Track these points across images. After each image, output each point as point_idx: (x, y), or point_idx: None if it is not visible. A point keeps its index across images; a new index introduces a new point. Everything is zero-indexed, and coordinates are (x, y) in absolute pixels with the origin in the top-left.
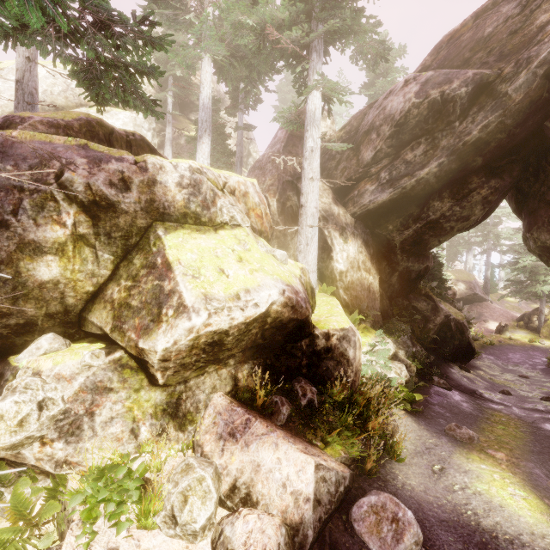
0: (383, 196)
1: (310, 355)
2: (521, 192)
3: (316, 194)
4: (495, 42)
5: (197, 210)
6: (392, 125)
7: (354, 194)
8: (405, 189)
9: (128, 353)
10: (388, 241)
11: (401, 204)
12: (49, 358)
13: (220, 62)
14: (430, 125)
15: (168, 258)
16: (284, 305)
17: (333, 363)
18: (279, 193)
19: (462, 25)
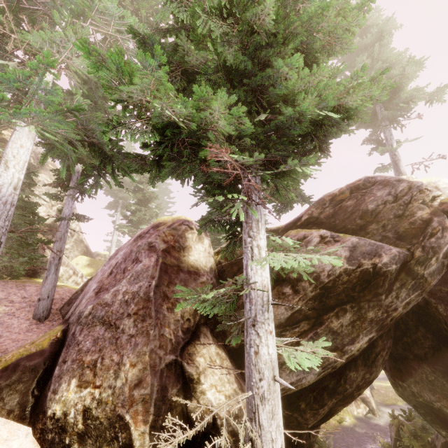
0: (310, 378)
1: None
2: None
3: None
4: (384, 219)
5: None
6: (316, 285)
7: None
8: (334, 368)
9: None
10: (297, 423)
11: None
12: None
13: (56, 143)
14: (356, 292)
15: None
16: None
17: None
18: (155, 405)
19: (340, 192)
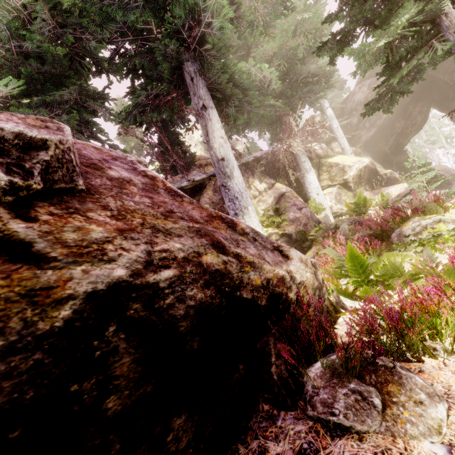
0: (371, 133)
1: (383, 181)
2: (437, 102)
3: (346, 142)
4: None
5: (326, 154)
6: (361, 105)
7: (356, 139)
8: (380, 125)
9: (340, 184)
10: (382, 152)
11: (380, 132)
12: (323, 191)
13: None
14: None
15: (334, 162)
16: (370, 163)
17: (392, 181)
18: None
19: None
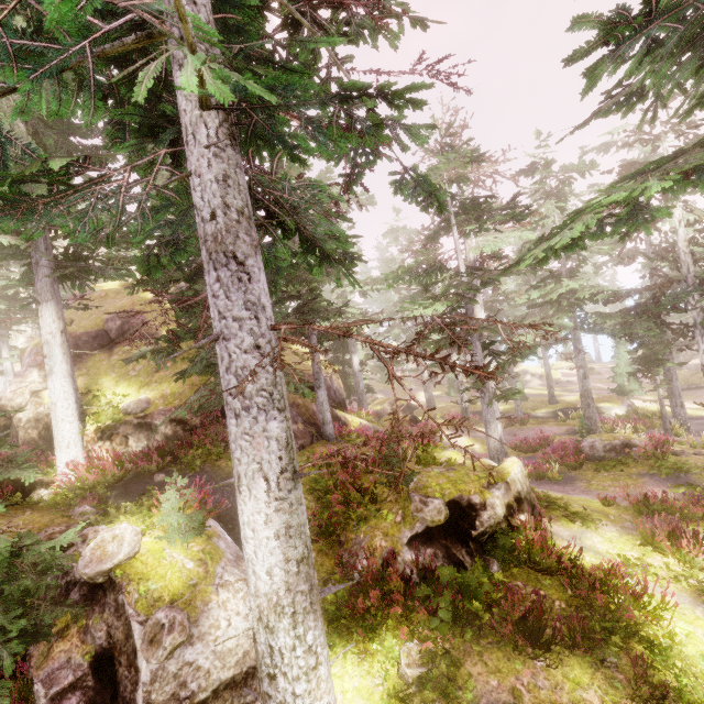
0: None
1: None
2: None
3: None
4: None
5: None
6: None
7: None
8: None
9: None
10: None
11: None
12: None
13: None
14: None
15: None
16: None
17: None
18: None
19: None
